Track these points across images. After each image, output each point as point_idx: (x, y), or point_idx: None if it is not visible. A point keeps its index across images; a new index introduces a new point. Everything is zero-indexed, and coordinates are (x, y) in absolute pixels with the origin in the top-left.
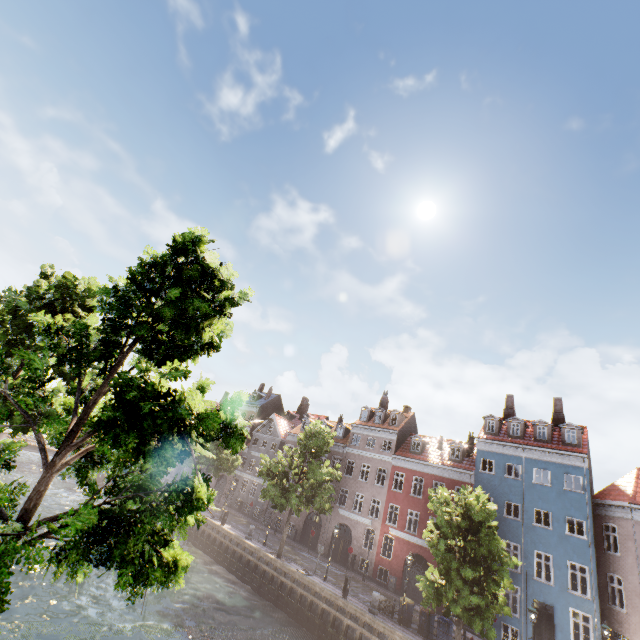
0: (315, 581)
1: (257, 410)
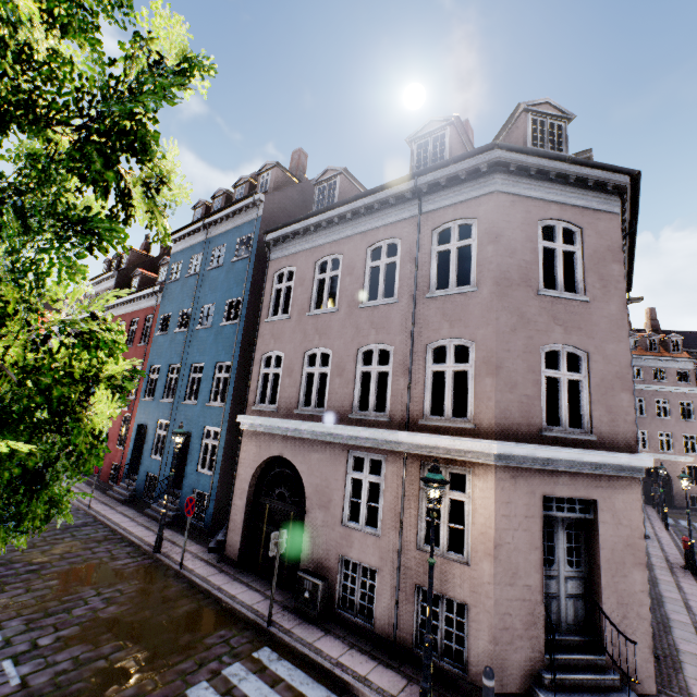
0: None
1: None
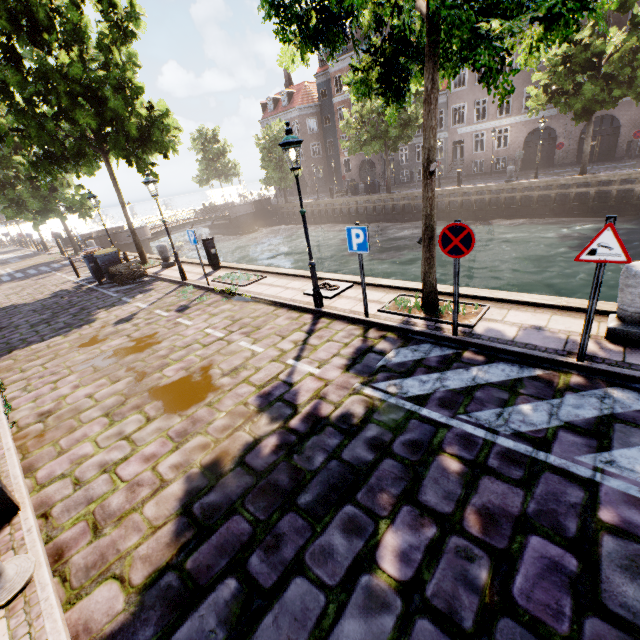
0: None
1: None
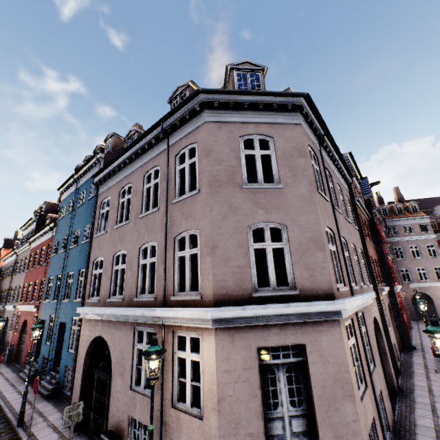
0: None
1: None
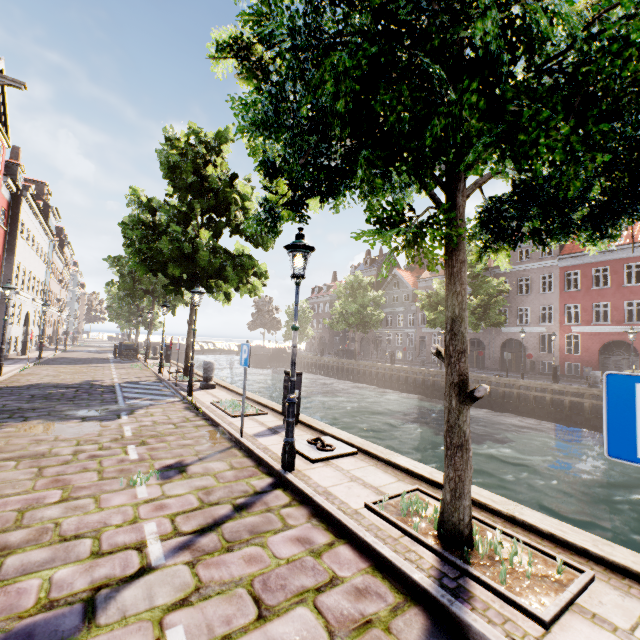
0: (515, 379)
1: (375, 273)
